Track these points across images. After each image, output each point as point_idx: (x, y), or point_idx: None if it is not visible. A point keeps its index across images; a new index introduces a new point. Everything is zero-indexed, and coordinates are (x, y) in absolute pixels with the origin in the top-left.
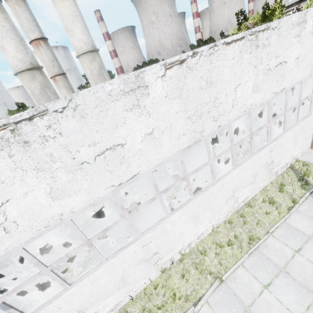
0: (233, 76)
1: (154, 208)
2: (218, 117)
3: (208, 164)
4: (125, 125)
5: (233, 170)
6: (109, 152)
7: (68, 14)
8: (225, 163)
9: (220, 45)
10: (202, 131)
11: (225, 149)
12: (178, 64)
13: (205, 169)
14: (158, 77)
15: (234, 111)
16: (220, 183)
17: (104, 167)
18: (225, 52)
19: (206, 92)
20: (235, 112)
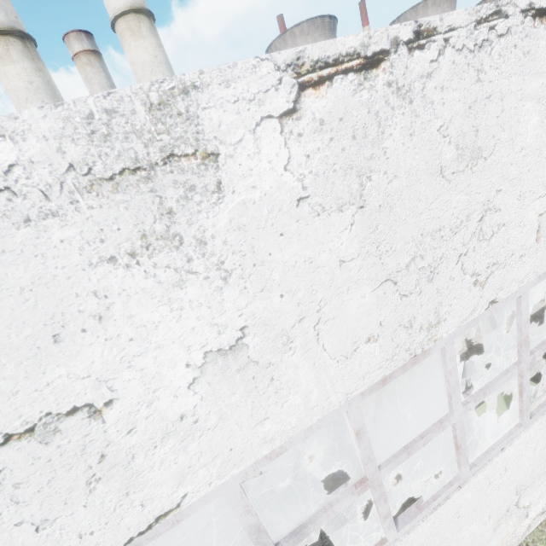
0: (545, 134)
1: (277, 478)
2: (490, 273)
3: (448, 425)
4: (105, 326)
5: (520, 431)
6: (21, 447)
7: (144, 62)
8: (458, 361)
9: (514, 14)
10: (436, 323)
11: (502, 371)
12: (355, 72)
13: (406, 375)
14: (264, 118)
15: (539, 250)
16: (483, 476)
17: (1, 513)
18: (528, 43)
19: (457, 185)
20: (544, 253)
